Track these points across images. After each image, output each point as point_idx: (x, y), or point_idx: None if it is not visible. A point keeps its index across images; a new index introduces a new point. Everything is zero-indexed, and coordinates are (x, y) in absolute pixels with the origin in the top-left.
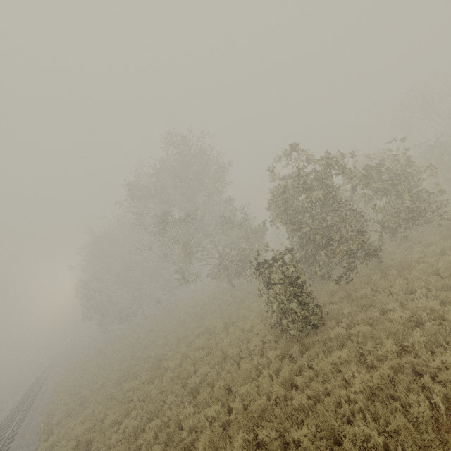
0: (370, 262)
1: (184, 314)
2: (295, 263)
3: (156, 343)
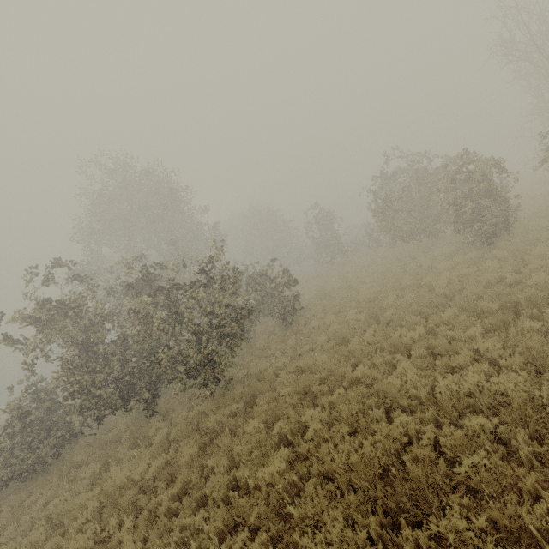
0: (189, 394)
1: None
2: (25, 412)
3: None
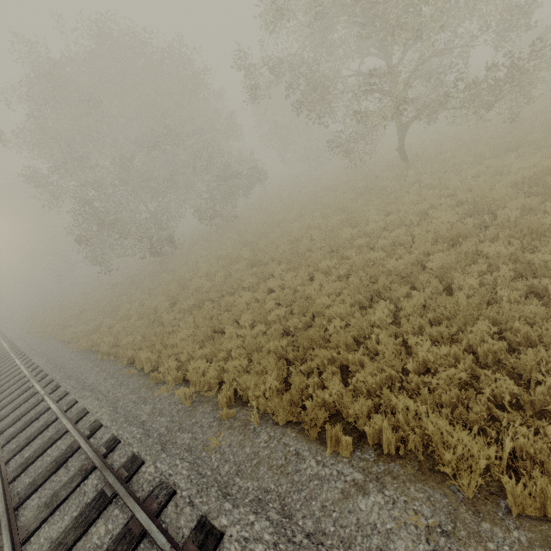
0: None
1: (310, 212)
2: None
3: (333, 239)
